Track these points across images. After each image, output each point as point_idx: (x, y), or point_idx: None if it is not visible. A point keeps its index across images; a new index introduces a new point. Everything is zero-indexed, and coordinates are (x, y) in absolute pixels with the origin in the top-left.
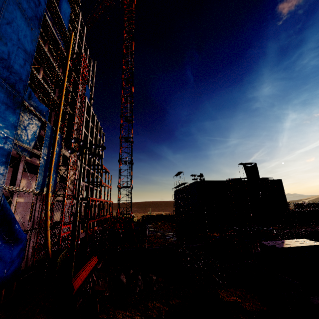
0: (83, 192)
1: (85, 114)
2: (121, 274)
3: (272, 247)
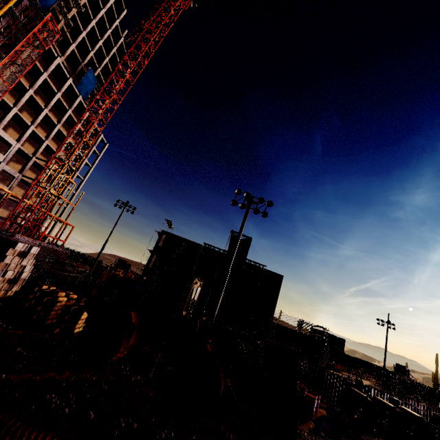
0: (13, 184)
1: (62, 99)
2: None
3: None
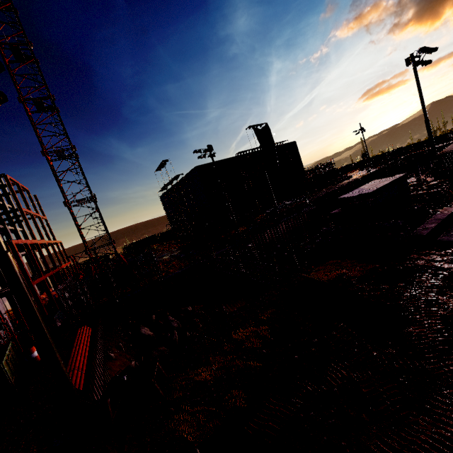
0: None
1: None
2: (141, 328)
3: (359, 197)
